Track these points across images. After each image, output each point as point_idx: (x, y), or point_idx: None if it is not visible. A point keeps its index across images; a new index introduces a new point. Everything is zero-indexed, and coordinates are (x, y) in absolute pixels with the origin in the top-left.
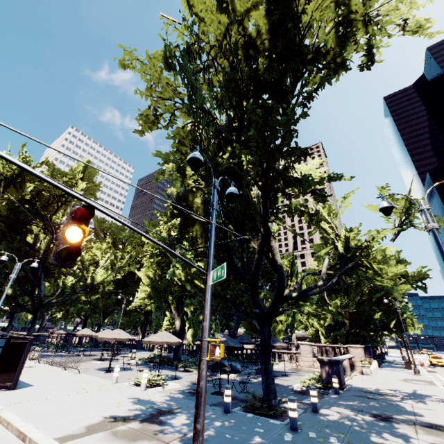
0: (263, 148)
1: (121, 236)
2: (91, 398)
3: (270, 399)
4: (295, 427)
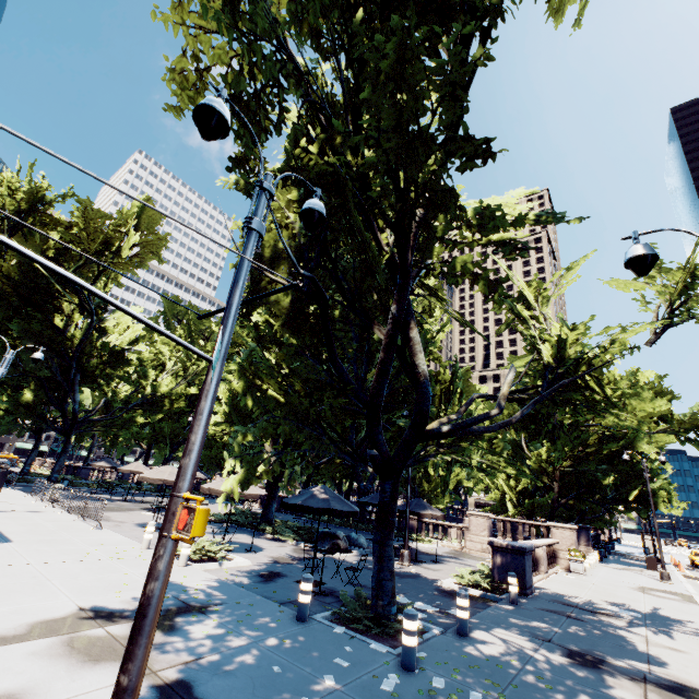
0: (395, 129)
1: (202, 326)
2: (87, 572)
3: (381, 605)
4: (410, 665)
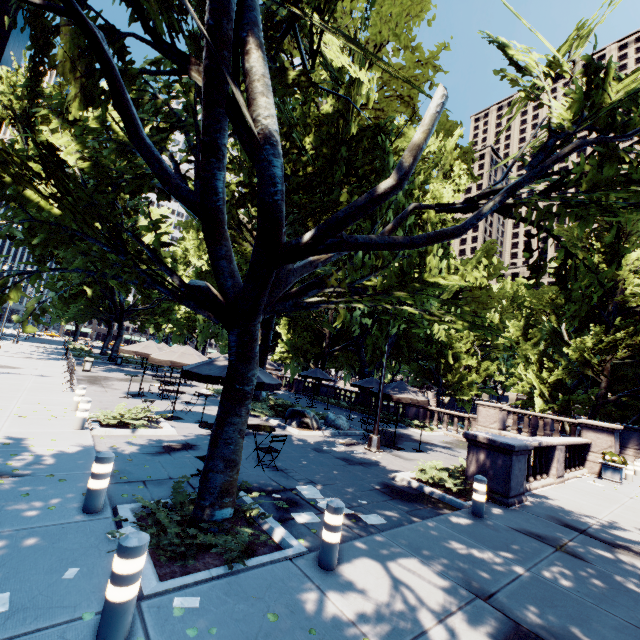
0: None
1: None
2: None
3: (201, 506)
4: (104, 635)
